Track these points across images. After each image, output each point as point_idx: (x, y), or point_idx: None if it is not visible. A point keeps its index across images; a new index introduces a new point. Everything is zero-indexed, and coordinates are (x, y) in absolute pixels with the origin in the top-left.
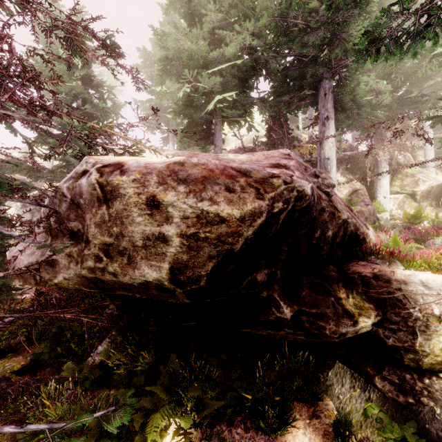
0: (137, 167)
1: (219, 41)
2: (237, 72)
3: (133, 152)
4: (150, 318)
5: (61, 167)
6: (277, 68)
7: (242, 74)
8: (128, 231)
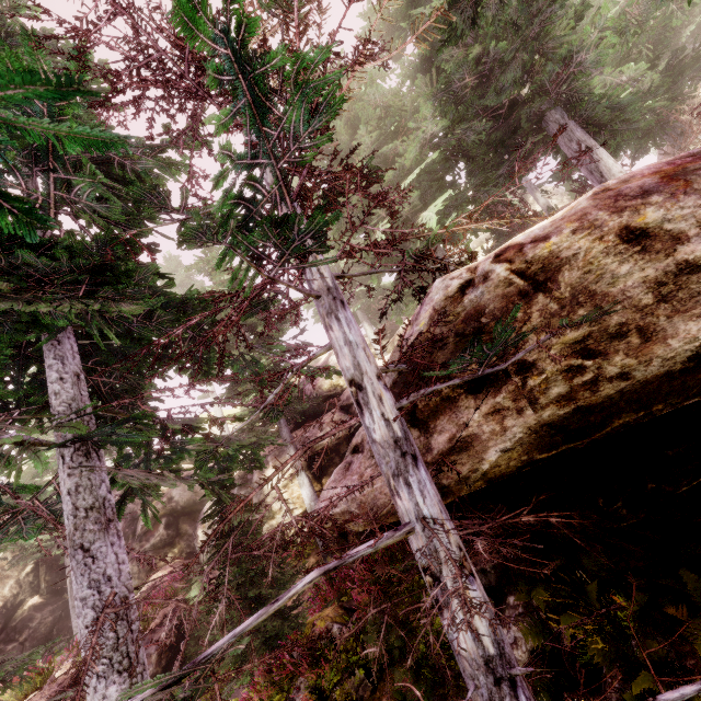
0: (550, 227)
1: (384, 161)
2: (426, 178)
3: (464, 263)
4: (614, 503)
5: (254, 422)
6: (479, 138)
7: (434, 175)
8: (613, 296)
